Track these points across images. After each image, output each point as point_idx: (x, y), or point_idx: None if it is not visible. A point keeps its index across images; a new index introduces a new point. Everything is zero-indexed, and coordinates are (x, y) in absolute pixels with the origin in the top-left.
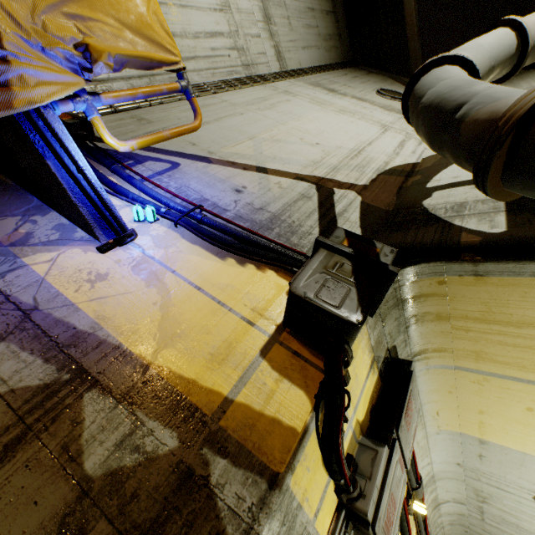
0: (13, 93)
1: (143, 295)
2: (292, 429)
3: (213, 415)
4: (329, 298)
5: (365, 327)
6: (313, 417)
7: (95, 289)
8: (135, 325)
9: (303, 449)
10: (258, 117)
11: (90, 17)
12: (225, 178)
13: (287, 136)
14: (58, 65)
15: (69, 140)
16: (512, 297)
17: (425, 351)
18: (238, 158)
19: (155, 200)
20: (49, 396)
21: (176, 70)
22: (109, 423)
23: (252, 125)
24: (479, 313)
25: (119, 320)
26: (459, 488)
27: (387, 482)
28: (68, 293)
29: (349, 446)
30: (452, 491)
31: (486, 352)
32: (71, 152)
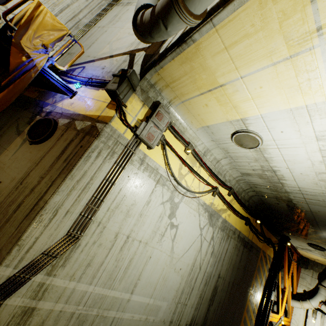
0: (37, 67)
1: (81, 104)
2: (111, 116)
3: (97, 118)
4: (112, 88)
5: (135, 95)
6: (115, 114)
7: (72, 106)
8: (81, 110)
9: (113, 119)
10: (112, 30)
11: (41, 35)
12: (99, 65)
13: (123, 35)
14: (41, 54)
15: (52, 72)
16: (171, 71)
17: (171, 100)
18: (103, 55)
19: (80, 81)
20: (70, 123)
21: (69, 35)
22: (80, 124)
23: (109, 36)
24: (171, 80)
25: (78, 110)
26: (220, 151)
27: (145, 129)
28: (67, 108)
29: (136, 124)
30: (220, 154)
31: (182, 92)
32: (53, 75)
